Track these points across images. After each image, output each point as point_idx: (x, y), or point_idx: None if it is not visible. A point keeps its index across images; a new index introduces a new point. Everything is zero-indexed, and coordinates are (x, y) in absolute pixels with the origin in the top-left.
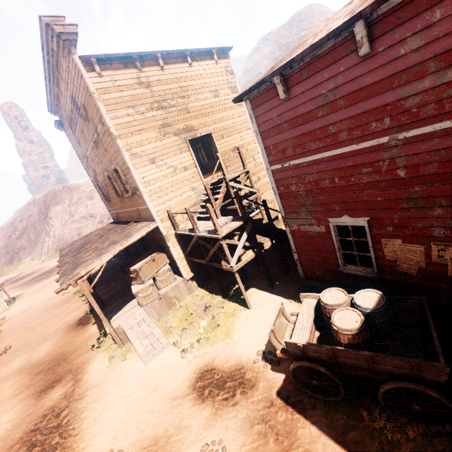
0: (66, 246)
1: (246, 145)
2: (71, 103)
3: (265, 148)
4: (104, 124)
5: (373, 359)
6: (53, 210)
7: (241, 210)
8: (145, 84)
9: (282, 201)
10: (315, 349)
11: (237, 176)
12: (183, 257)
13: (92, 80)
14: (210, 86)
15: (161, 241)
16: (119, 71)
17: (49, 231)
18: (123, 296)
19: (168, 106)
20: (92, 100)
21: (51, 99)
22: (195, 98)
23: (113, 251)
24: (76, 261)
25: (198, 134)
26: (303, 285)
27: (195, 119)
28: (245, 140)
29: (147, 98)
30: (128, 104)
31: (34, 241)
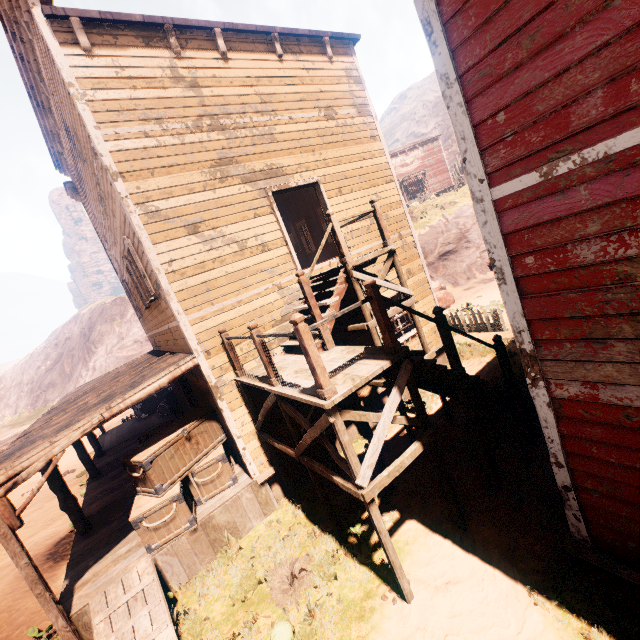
0: (75, 390)
1: (386, 209)
2: (67, 136)
3: (473, 129)
4: (95, 153)
5: None
6: (97, 330)
7: (383, 330)
8: (186, 81)
9: (529, 303)
10: None
11: (370, 261)
12: (252, 432)
13: (69, 60)
14: (318, 99)
15: (209, 396)
16: (133, 51)
17: (89, 361)
18: (130, 509)
19: (233, 127)
20: (74, 105)
21: (51, 142)
22: (289, 117)
23: (86, 421)
24: (33, 435)
25: (291, 182)
26: (555, 539)
27: (288, 155)
28: (383, 200)
29: (190, 107)
30: (148, 115)
31: (68, 375)
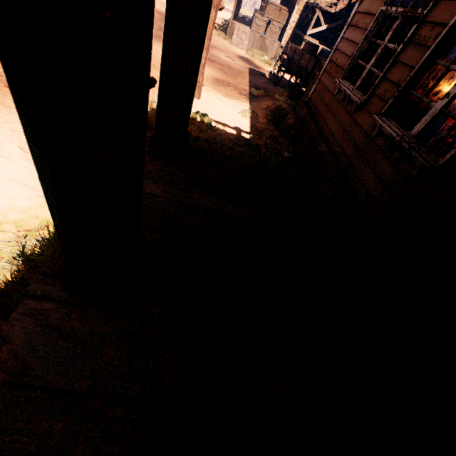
0: None
1: None
2: None
3: None
4: None
5: (303, 55)
6: None
7: (347, 5)
8: None
9: None
10: (292, 49)
11: None
12: (293, 28)
13: None
14: None
15: (294, 4)
16: None
17: None
18: (247, 25)
19: None
20: None
21: None
22: None
23: None
24: None
25: None
26: None
27: None
28: None
29: None
30: None
31: None
